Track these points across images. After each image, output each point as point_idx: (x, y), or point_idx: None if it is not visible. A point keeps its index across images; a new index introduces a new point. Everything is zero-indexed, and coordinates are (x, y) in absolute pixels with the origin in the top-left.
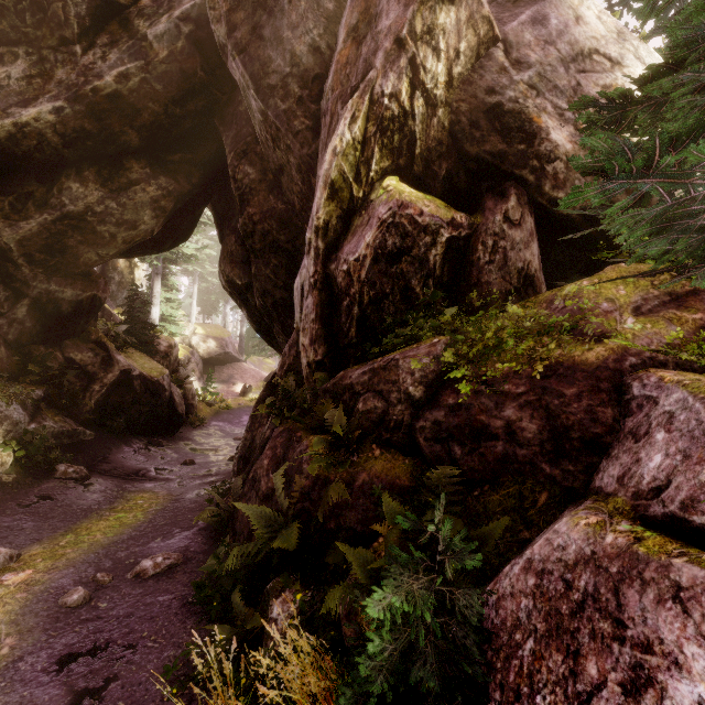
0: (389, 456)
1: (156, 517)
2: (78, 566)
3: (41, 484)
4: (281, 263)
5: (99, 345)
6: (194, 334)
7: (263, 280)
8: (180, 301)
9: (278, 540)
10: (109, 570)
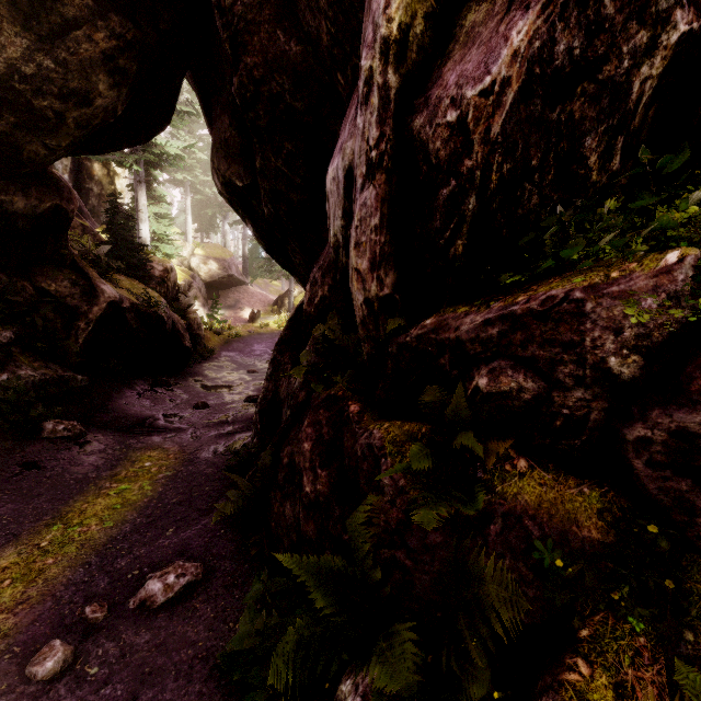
0: (547, 477)
1: (167, 489)
2: (59, 594)
3: (25, 447)
4: (298, 149)
5: (76, 271)
6: (193, 255)
7: (273, 177)
8: (171, 216)
9: (375, 664)
10: (104, 593)
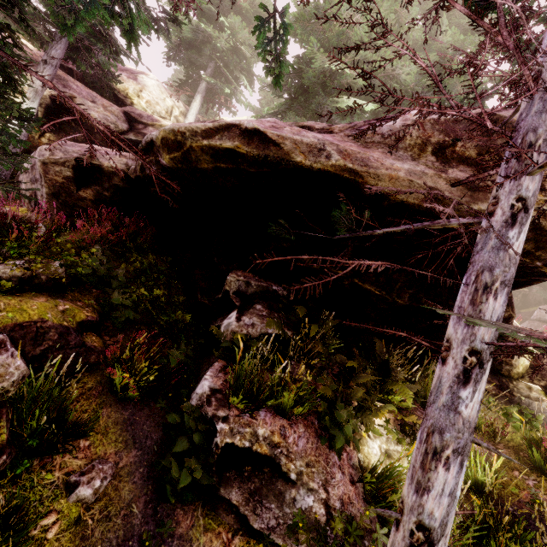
0: None
1: None
2: None
3: None
4: None
5: None
6: None
7: None
8: None
9: None
10: None
